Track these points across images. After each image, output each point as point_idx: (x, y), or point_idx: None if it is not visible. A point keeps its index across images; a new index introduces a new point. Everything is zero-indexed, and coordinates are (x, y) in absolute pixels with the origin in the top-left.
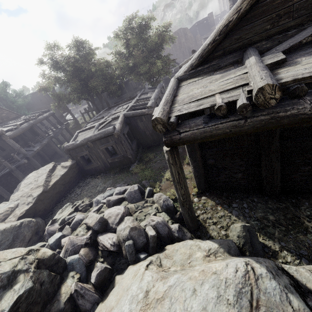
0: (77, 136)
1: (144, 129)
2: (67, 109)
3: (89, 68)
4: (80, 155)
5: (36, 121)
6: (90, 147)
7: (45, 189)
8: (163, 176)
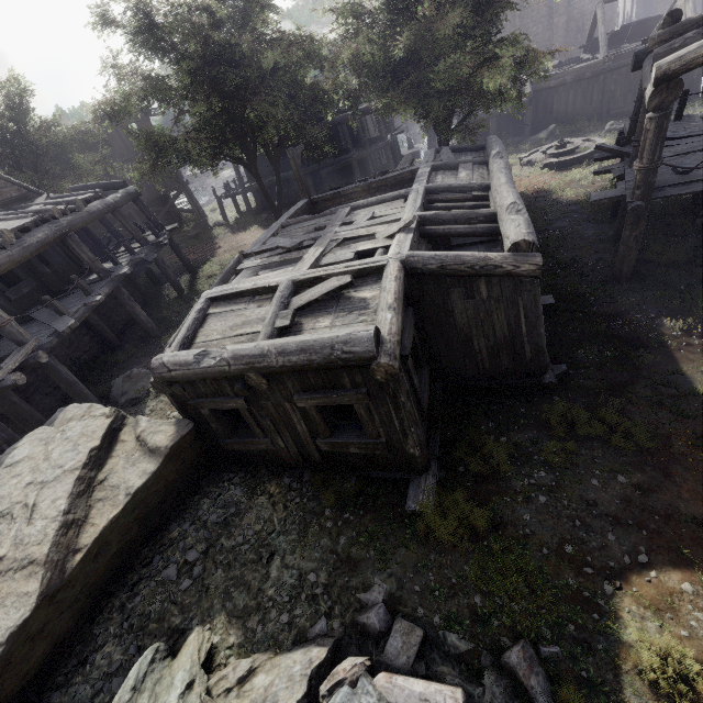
0: (205, 316)
1: (468, 327)
2: (179, 181)
3: (256, 56)
4: (212, 405)
5: (78, 220)
6: (254, 389)
7: (51, 583)
8: (613, 637)
